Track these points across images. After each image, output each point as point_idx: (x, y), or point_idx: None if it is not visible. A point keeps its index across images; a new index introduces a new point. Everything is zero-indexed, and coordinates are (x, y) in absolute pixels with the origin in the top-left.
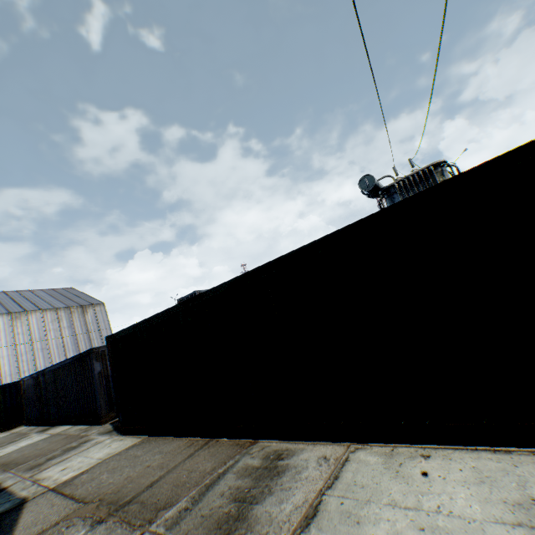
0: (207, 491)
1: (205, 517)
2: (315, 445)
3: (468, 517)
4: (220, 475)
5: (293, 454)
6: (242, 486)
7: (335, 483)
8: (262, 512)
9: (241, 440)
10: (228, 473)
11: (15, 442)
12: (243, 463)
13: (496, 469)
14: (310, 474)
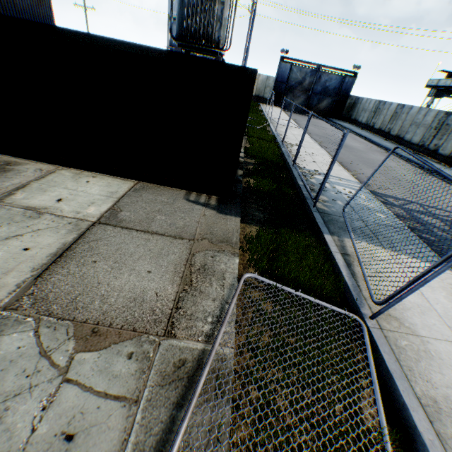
0: None
1: None
2: (38, 163)
3: (92, 194)
4: None
5: (20, 165)
6: None
7: (42, 179)
8: None
9: None
10: None
11: None
12: None
13: (116, 184)
14: (28, 174)
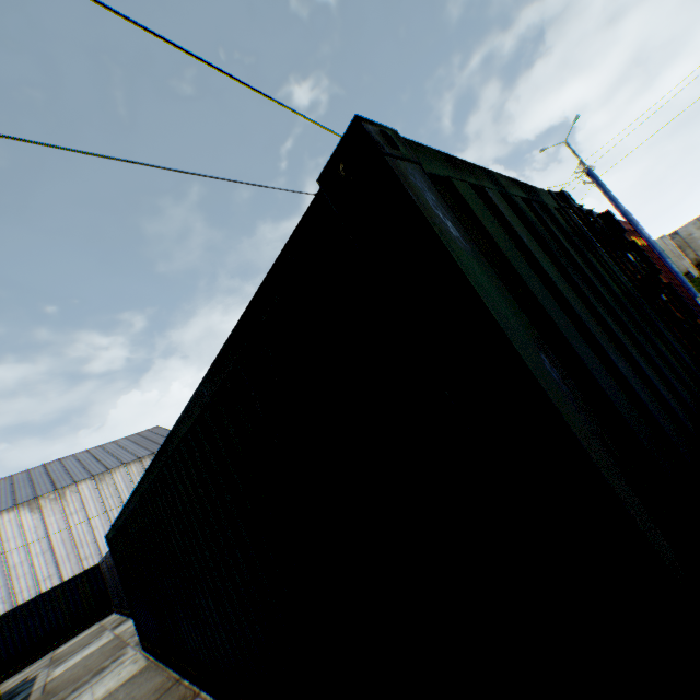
0: None
1: None
2: None
3: None
4: None
5: None
6: None
7: None
8: None
9: (191, 689)
10: None
11: (86, 646)
12: None
13: None
14: None
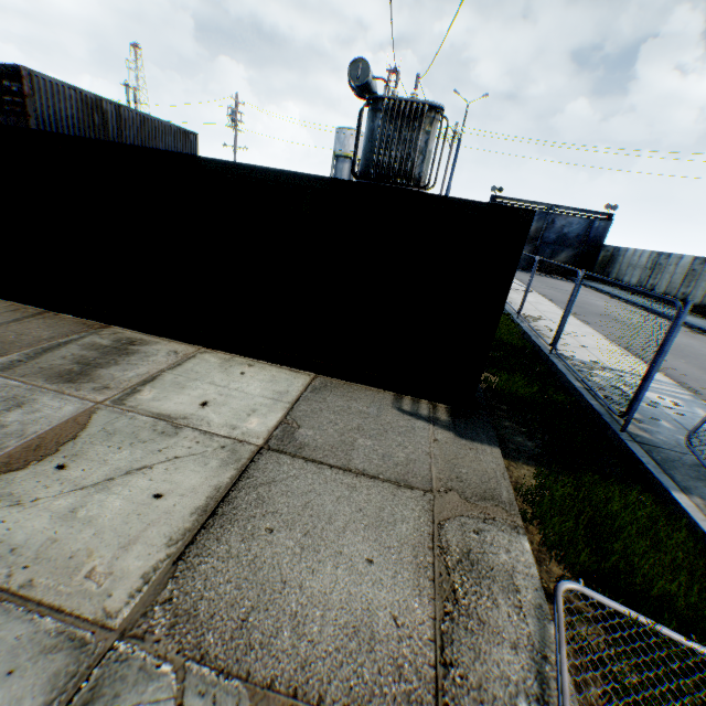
0: (47, 353)
1: (45, 369)
2: (171, 342)
3: (250, 394)
4: (62, 344)
5: (147, 344)
6: (89, 356)
7: (177, 368)
8: (107, 374)
9: (90, 322)
10: (73, 345)
11: None
12: (91, 341)
13: (284, 378)
14: (158, 360)
